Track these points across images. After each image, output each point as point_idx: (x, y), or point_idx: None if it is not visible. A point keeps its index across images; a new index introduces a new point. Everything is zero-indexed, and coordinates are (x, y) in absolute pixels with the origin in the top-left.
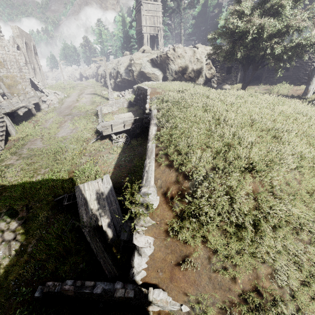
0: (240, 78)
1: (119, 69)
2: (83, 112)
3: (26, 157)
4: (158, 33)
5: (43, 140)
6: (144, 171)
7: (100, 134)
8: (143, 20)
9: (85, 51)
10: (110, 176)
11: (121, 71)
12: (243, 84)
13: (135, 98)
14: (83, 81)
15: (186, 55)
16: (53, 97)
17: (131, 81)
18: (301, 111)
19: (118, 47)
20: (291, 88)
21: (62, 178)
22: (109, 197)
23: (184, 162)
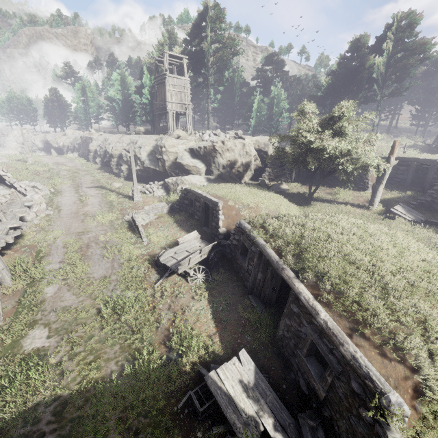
0: (295, 177)
1: (138, 154)
2: (108, 225)
3: (63, 328)
4: (186, 111)
5: (71, 288)
6: (362, 365)
7: (163, 268)
8: (168, 96)
9: (52, 109)
10: (219, 341)
11: (143, 157)
12: (310, 191)
13: (179, 201)
14: (60, 158)
15: (236, 149)
16: (36, 196)
17: (159, 172)
18: (423, 257)
19: (109, 109)
20: (352, 194)
21: (161, 362)
22: (258, 384)
23: (402, 352)
